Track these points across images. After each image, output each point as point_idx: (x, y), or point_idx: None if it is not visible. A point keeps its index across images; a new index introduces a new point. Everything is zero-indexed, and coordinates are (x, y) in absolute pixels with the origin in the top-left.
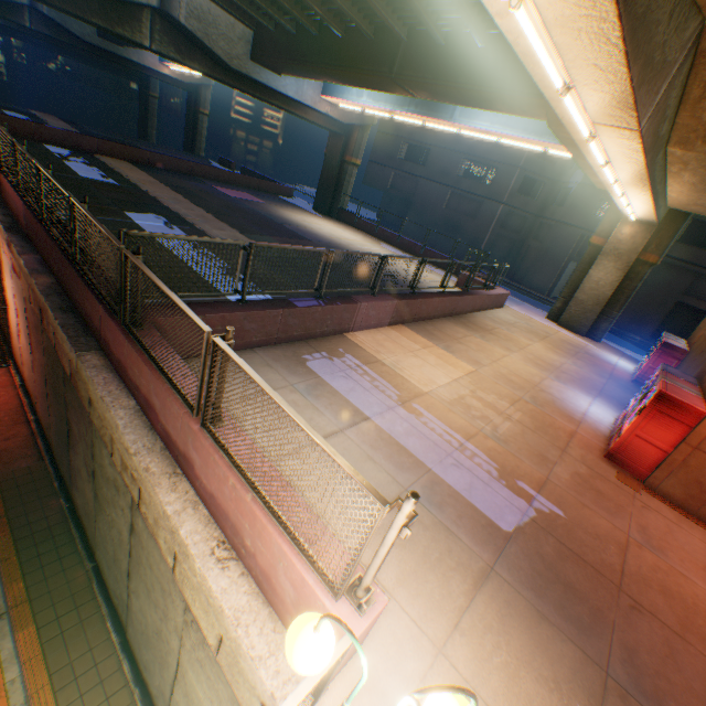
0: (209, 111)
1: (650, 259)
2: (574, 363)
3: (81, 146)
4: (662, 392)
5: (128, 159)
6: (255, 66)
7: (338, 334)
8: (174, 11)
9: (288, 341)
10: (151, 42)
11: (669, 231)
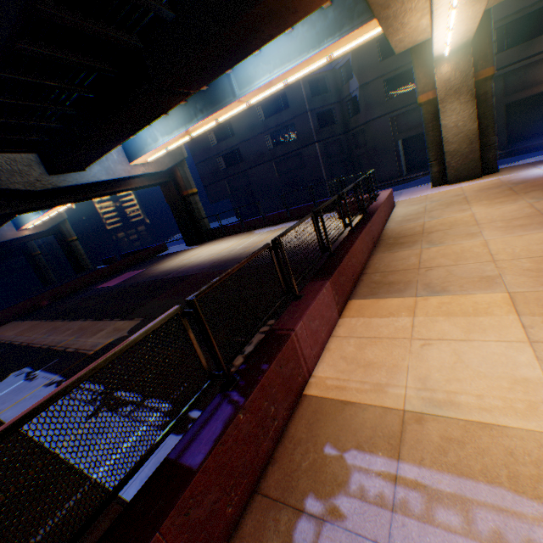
0: (76, 236)
1: (487, 73)
2: (533, 198)
3: None
4: None
5: (13, 318)
6: (57, 177)
7: (296, 404)
8: None
9: (226, 538)
10: None
11: (483, 40)
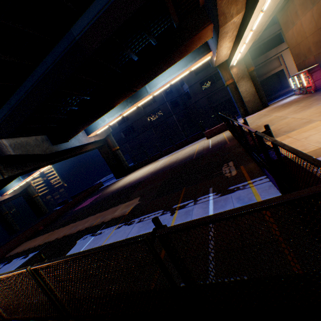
0: (37, 194)
1: (251, 69)
2: (295, 105)
3: None
4: None
5: (23, 240)
6: (56, 146)
7: None
8: (6, 152)
9: None
10: (2, 175)
11: (246, 58)
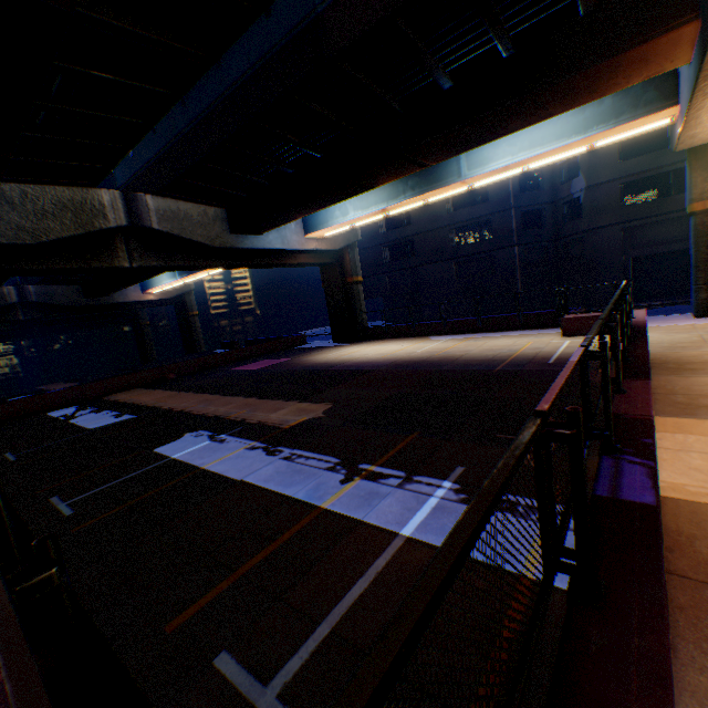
0: (197, 311)
1: None
2: None
3: (86, 395)
4: None
5: (138, 385)
6: (236, 237)
7: None
8: (145, 221)
9: None
10: (131, 261)
11: None
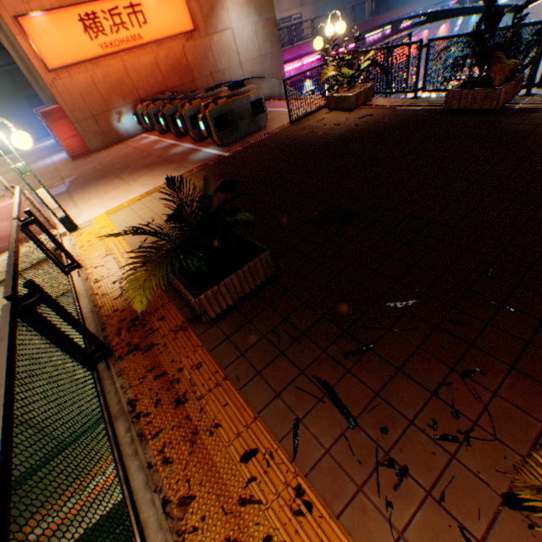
0: None
1: None
2: (27, 159)
3: None
4: (43, 113)
5: None
6: None
7: None
8: None
9: None
10: None
11: None
